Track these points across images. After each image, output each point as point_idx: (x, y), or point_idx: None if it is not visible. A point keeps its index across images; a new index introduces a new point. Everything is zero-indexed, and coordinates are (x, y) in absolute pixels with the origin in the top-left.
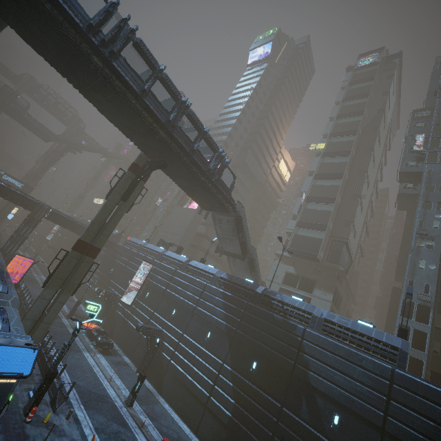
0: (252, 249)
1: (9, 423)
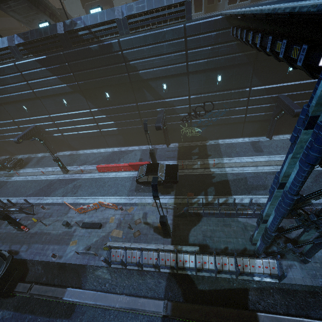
0: None
1: (20, 240)
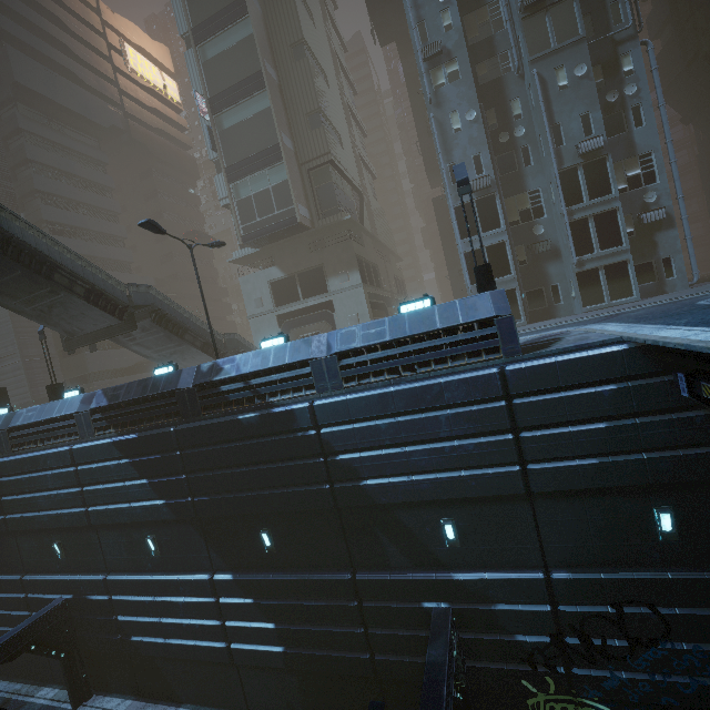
0: (138, 290)
1: None
